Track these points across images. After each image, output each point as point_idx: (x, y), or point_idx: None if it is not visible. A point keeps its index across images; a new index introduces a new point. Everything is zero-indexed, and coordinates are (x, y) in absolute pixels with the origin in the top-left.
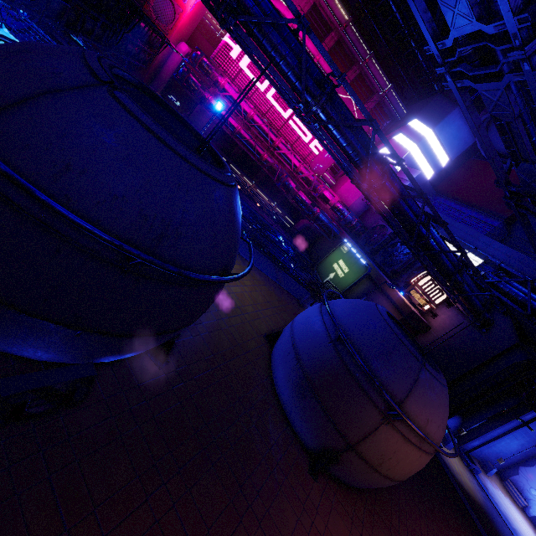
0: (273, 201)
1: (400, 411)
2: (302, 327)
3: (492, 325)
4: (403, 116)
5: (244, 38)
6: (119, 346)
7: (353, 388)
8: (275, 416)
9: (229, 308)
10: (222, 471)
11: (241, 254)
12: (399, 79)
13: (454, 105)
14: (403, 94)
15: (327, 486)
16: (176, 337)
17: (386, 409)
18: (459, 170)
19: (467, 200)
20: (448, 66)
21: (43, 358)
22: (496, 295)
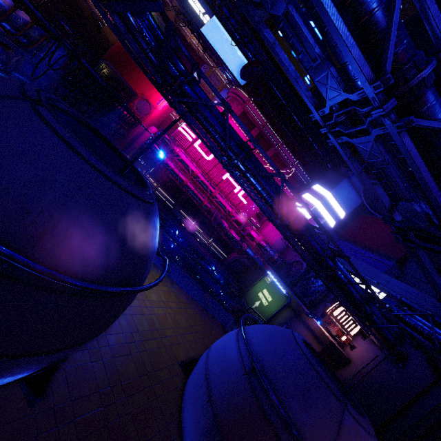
0: (210, 237)
1: None
2: (218, 354)
3: (406, 359)
4: (308, 182)
5: (184, 111)
6: None
7: (268, 437)
8: None
9: (145, 330)
10: None
11: (172, 277)
12: (303, 159)
13: (343, 177)
14: (307, 168)
15: None
16: (61, 361)
17: None
18: (354, 221)
19: (364, 244)
20: (329, 127)
21: None
22: (404, 327)
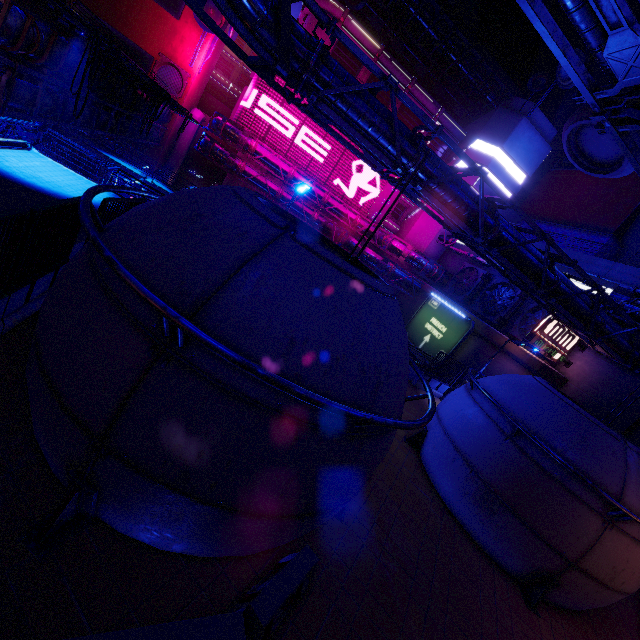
0: None
1: (628, 511)
2: (459, 423)
3: None
4: (462, 139)
5: (327, 112)
6: (328, 517)
7: (555, 491)
8: (464, 543)
9: None
10: (456, 637)
11: None
12: (446, 99)
13: (519, 116)
14: (453, 113)
15: (551, 618)
16: None
17: (604, 509)
18: (540, 186)
19: (560, 218)
20: (608, 114)
21: (252, 553)
22: None
